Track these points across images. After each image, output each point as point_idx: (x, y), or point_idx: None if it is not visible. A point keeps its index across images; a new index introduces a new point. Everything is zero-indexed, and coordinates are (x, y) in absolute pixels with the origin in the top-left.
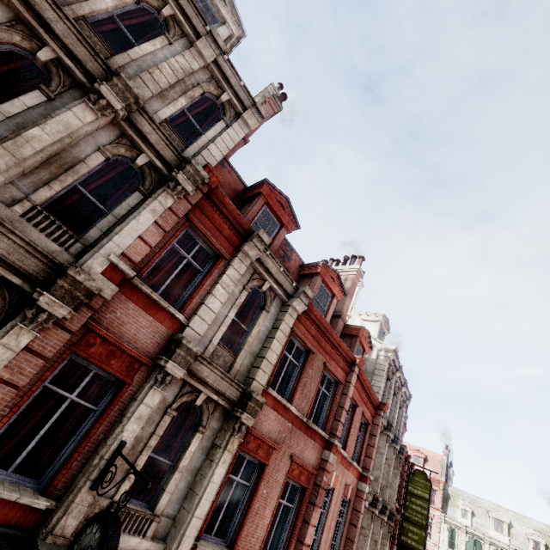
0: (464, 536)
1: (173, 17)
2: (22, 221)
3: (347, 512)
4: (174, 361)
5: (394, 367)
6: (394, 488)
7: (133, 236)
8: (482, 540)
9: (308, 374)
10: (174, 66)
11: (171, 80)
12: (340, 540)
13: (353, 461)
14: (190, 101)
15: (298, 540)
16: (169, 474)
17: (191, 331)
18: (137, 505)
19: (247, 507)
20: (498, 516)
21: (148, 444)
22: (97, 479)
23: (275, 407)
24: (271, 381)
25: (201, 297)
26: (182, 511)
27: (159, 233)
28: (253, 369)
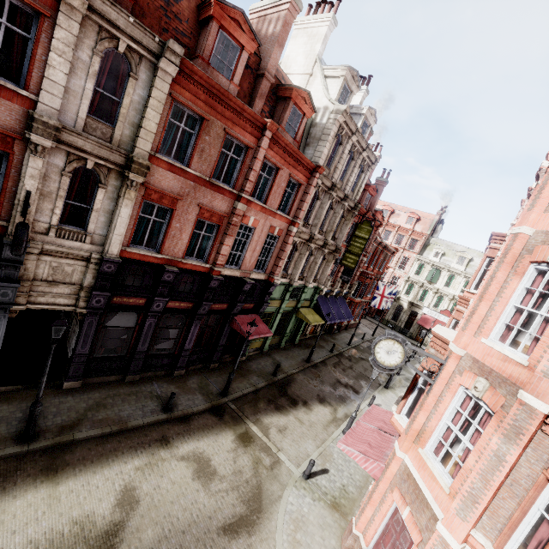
0: (429, 268)
1: None
2: None
3: (277, 243)
4: (37, 134)
5: (348, 131)
6: (343, 233)
7: None
8: (443, 269)
9: (206, 141)
10: None
11: None
12: (271, 258)
13: (277, 211)
14: None
15: (218, 252)
16: (91, 213)
17: (44, 106)
18: (75, 229)
19: (165, 233)
20: (464, 255)
21: (59, 195)
22: (22, 211)
23: (171, 170)
24: (159, 148)
25: (40, 70)
26: (108, 232)
27: None
28: (136, 139)
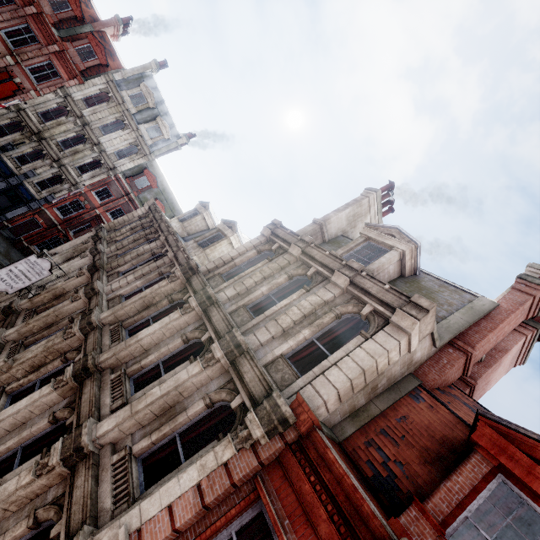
0: None
1: (315, 272)
2: (109, 469)
3: None
4: None
5: None
6: None
7: (163, 503)
8: None
9: None
10: (303, 305)
11: (296, 317)
12: None
13: None
14: (321, 329)
15: None
16: None
17: None
18: None
19: None
20: None
21: None
22: None
23: None
24: None
25: None
26: None
27: (195, 504)
28: None
